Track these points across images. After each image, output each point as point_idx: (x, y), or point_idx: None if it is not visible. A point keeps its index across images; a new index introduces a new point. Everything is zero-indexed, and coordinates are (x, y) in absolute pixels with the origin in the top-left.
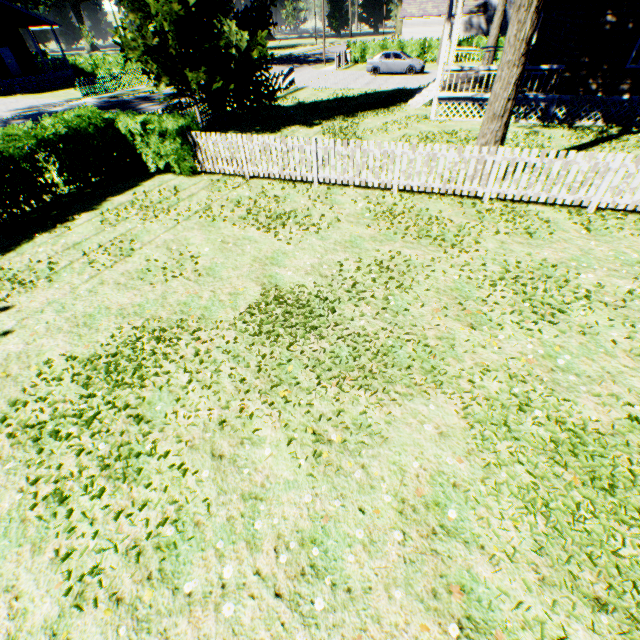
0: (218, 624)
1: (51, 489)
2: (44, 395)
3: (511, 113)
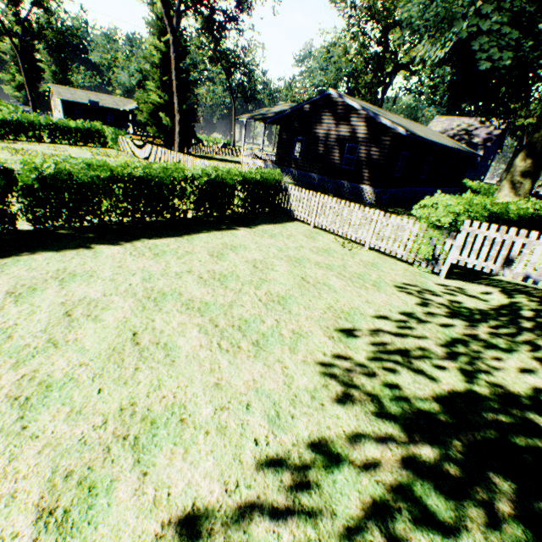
0: None
1: None
2: None
3: (180, 143)
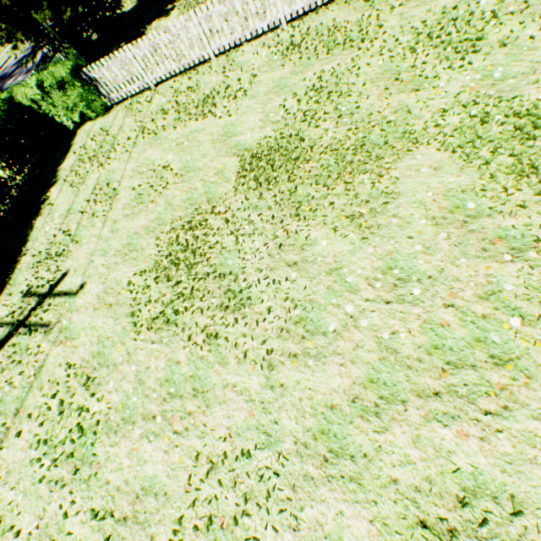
0: (362, 333)
1: (203, 337)
2: (146, 301)
3: None
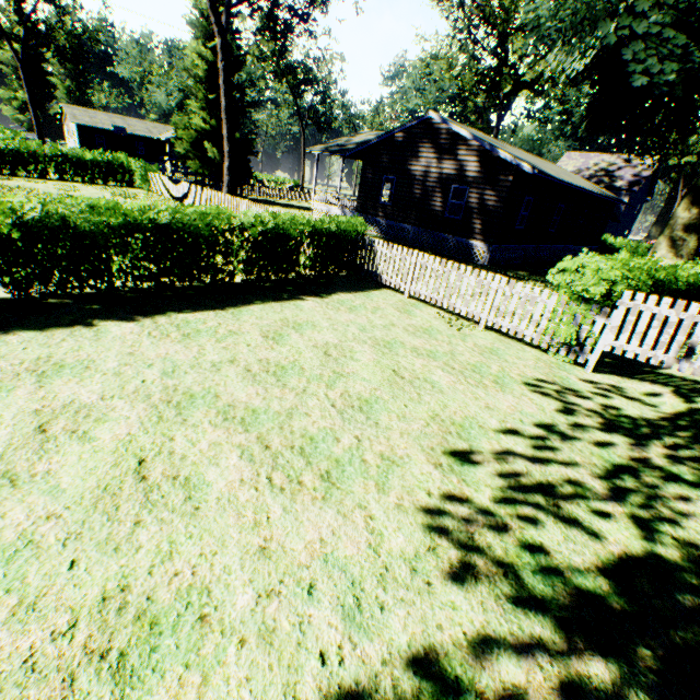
0: None
1: None
2: None
3: (230, 182)
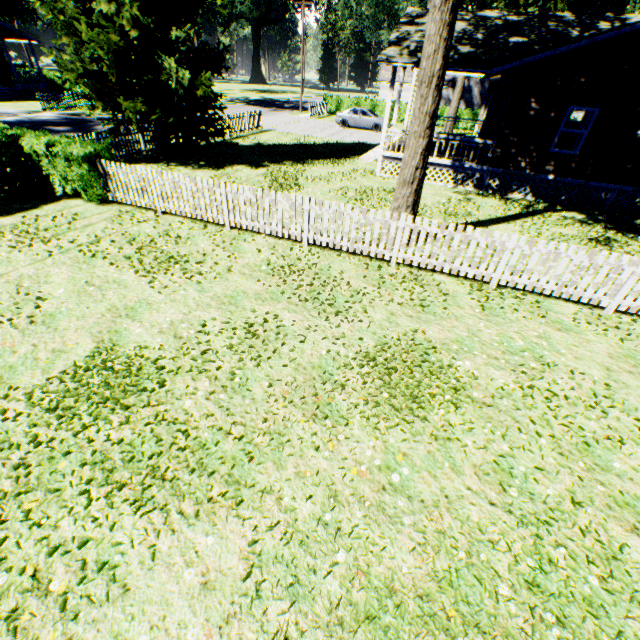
0: None
1: None
2: None
3: (421, 181)
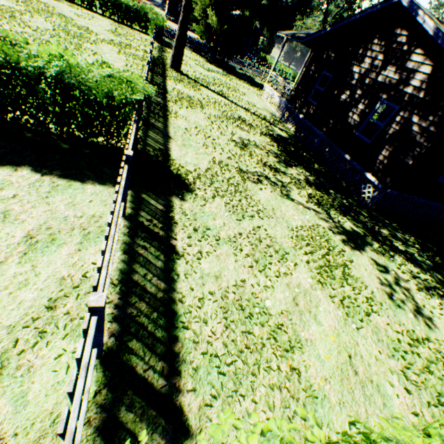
0: None
1: None
2: None
3: (179, 38)
